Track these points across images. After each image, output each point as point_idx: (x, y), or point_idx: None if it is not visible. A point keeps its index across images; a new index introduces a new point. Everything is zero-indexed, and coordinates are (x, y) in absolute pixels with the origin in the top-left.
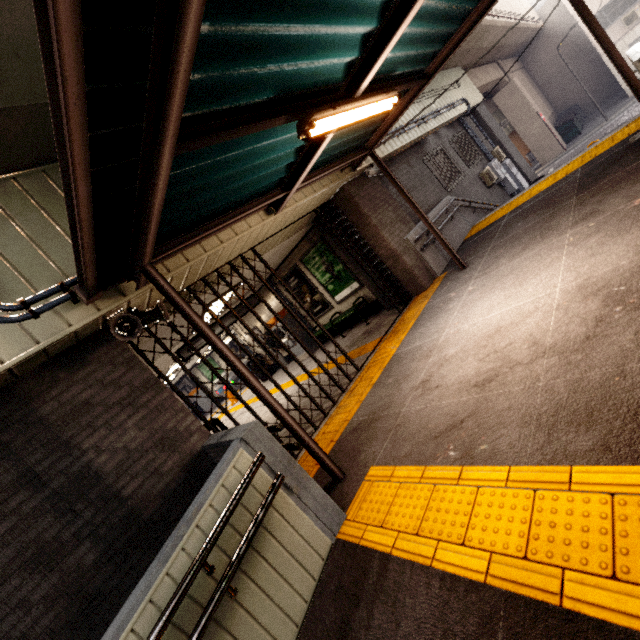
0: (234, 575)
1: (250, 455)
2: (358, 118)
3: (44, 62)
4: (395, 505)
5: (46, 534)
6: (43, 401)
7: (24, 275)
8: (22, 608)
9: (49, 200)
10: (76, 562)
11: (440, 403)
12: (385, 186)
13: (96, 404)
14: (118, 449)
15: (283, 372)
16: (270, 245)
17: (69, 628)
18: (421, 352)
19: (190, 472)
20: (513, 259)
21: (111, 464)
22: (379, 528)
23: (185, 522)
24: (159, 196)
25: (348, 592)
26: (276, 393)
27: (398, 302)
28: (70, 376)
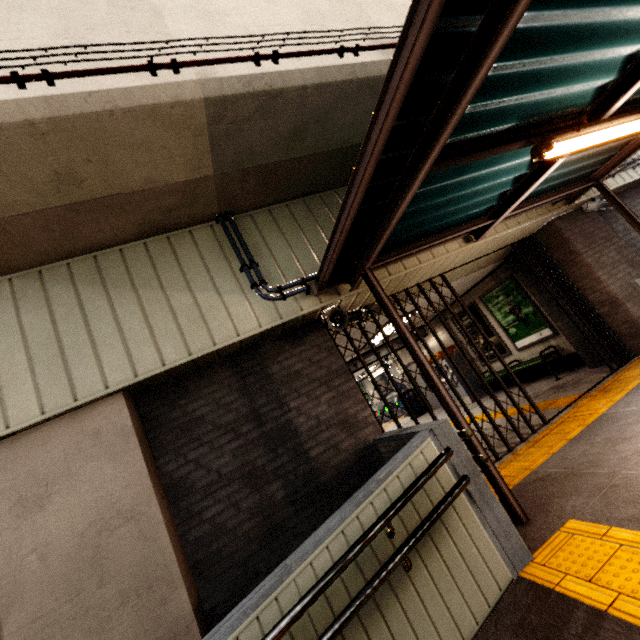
0: (413, 548)
1: (436, 448)
2: (601, 140)
3: (375, 109)
4: (612, 565)
5: (257, 461)
6: (272, 363)
7: (281, 270)
8: (235, 508)
9: (303, 220)
10: (271, 492)
11: None
12: (607, 223)
13: (303, 376)
14: (312, 416)
15: (436, 413)
16: (456, 275)
17: (258, 542)
18: None
19: (361, 458)
20: None
21: (305, 426)
22: (586, 582)
23: (375, 481)
24: (402, 209)
25: (537, 632)
26: None
27: (611, 358)
28: (291, 349)
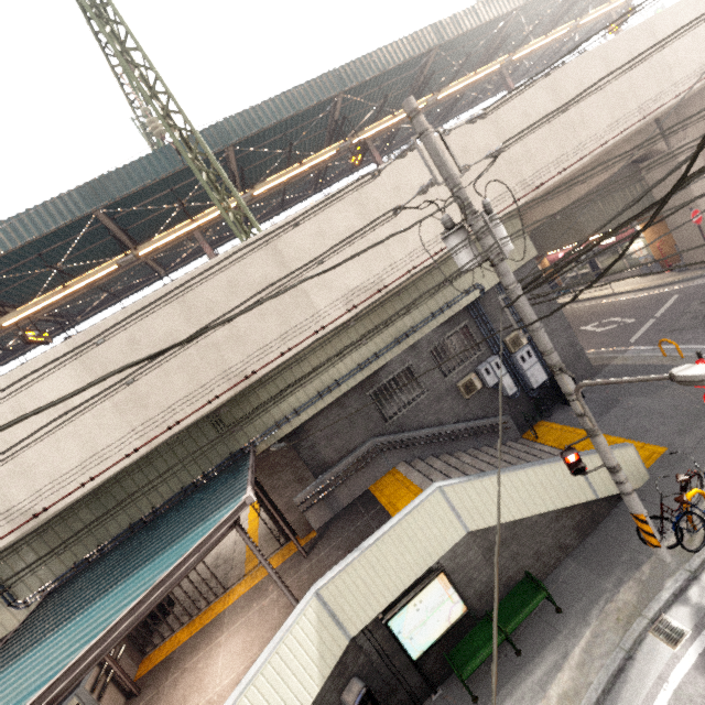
0: None
1: (78, 700)
2: None
3: None
4: None
5: None
6: None
7: (27, 584)
8: None
9: (37, 544)
10: None
11: (162, 702)
12: (299, 443)
13: None
14: None
15: None
16: None
17: None
18: (214, 635)
19: None
20: (280, 609)
21: None
22: None
23: None
24: None
25: None
26: (248, 512)
27: (283, 537)
28: None
